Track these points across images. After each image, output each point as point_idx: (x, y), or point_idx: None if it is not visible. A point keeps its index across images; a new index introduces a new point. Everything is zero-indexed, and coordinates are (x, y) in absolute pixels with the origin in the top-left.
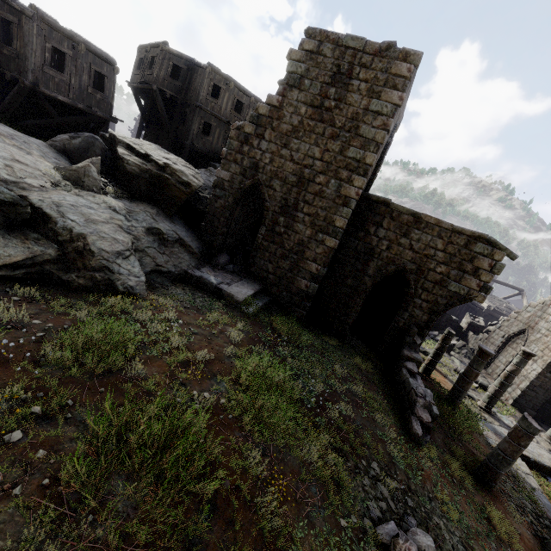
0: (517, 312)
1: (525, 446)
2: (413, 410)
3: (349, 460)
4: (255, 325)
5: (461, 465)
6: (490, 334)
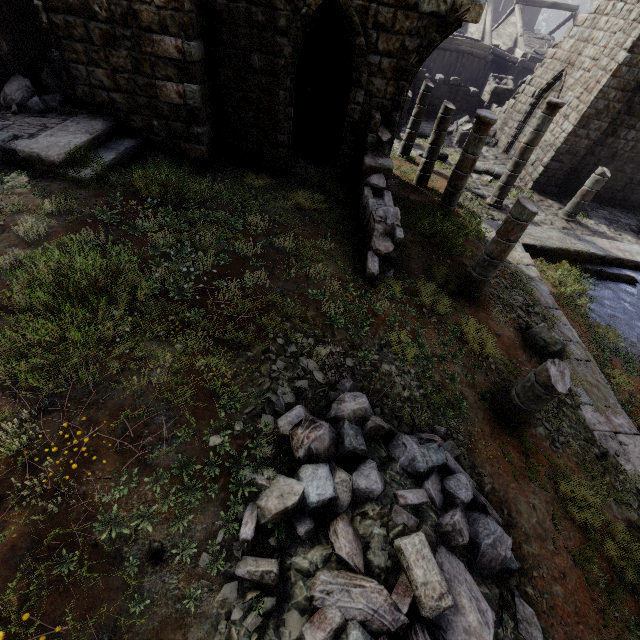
0: (557, 44)
1: (516, 240)
2: (370, 243)
3: (255, 346)
4: (98, 196)
5: (443, 286)
6: (517, 98)
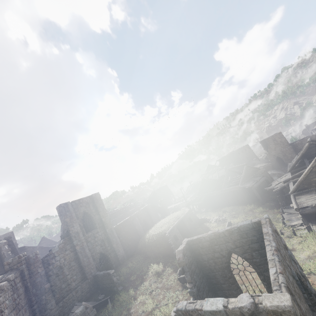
0: None
1: None
2: None
3: None
4: None
5: None
6: None
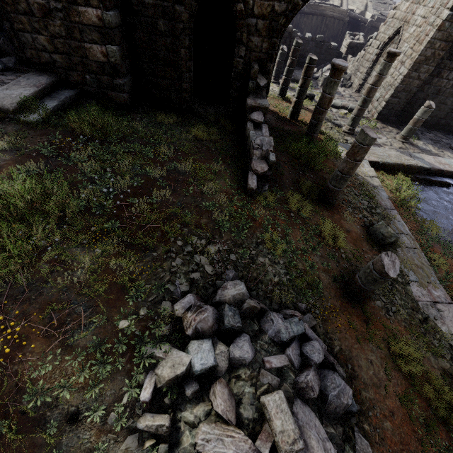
0: (396, 6)
1: (361, 160)
2: (250, 165)
3: (160, 248)
4: (42, 134)
5: (307, 195)
6: (366, 50)
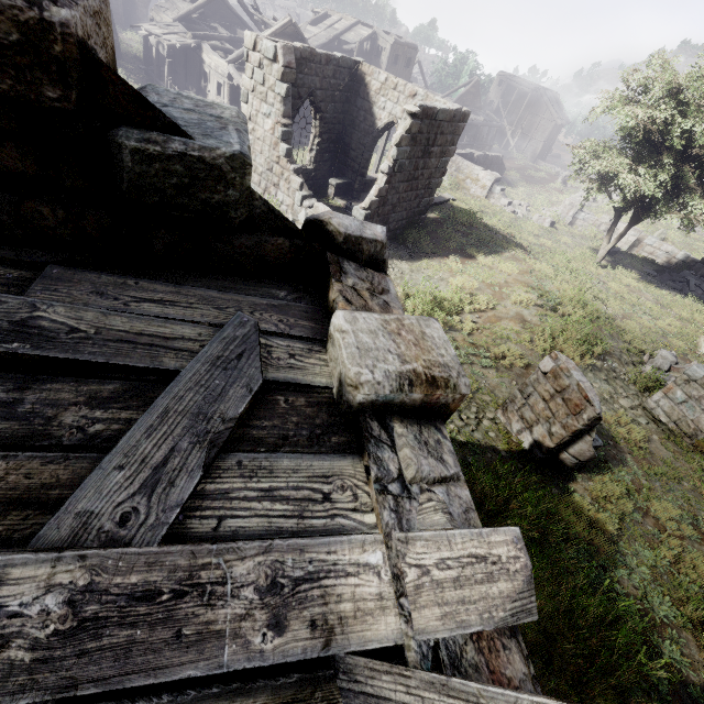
0: None
1: None
2: None
3: None
4: None
5: None
6: None
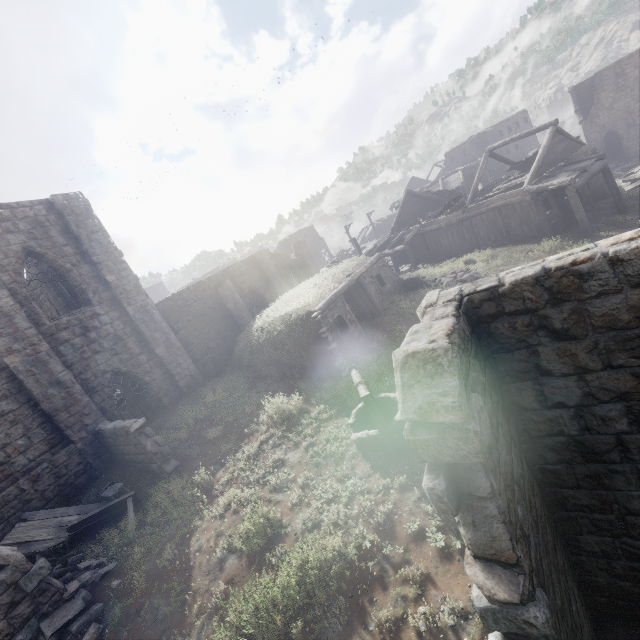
0: None
1: None
2: None
3: None
4: None
5: None
6: None
